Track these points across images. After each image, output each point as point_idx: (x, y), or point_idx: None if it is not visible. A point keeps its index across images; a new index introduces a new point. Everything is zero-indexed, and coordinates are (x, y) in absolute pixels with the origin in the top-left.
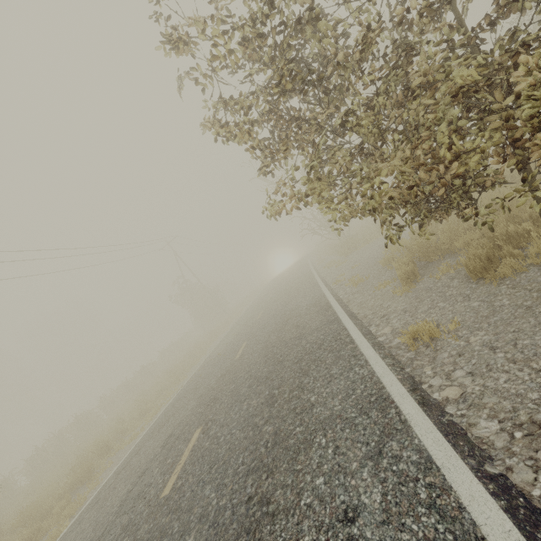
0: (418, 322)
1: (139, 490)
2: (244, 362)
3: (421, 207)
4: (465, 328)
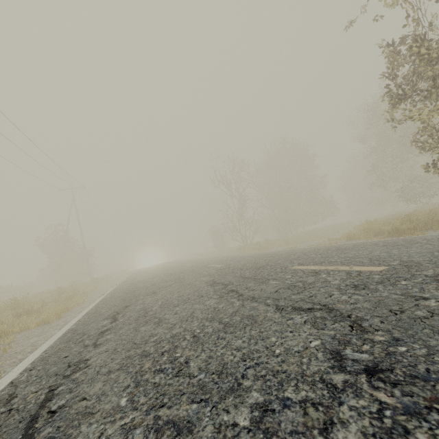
0: None
1: (274, 288)
2: (253, 261)
3: None
4: None
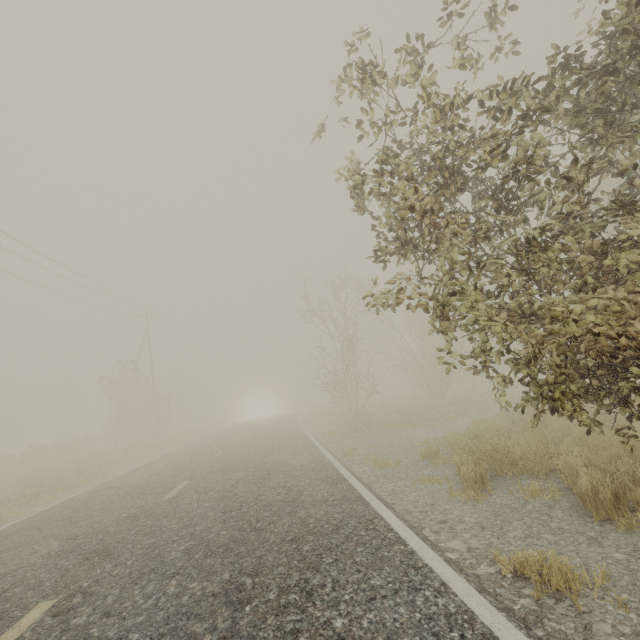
0: (515, 550)
1: None
2: (182, 508)
3: (576, 381)
4: (622, 589)
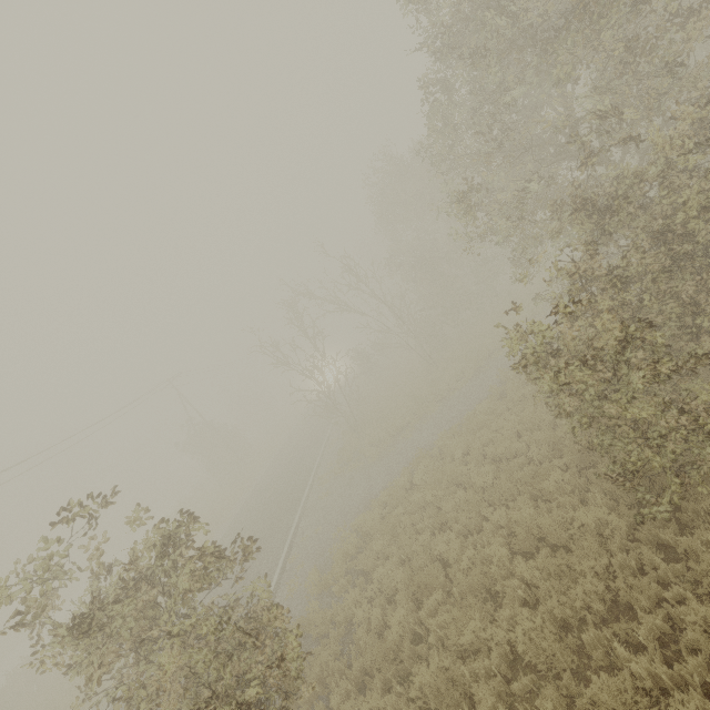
0: None
1: None
2: None
3: None
4: None
